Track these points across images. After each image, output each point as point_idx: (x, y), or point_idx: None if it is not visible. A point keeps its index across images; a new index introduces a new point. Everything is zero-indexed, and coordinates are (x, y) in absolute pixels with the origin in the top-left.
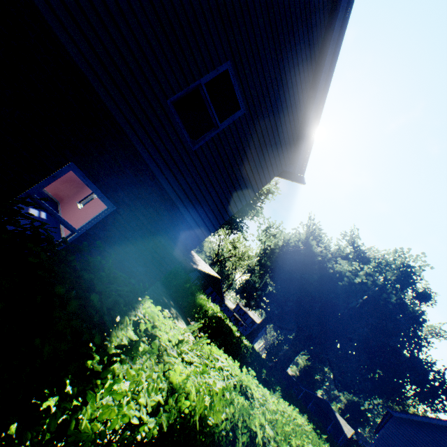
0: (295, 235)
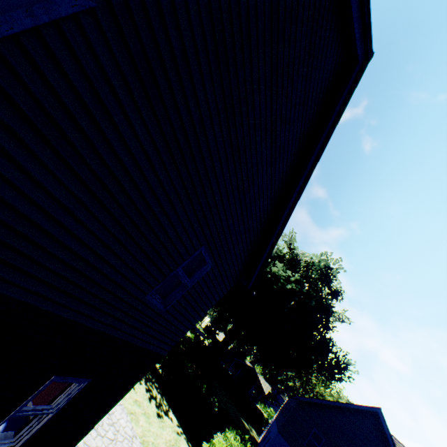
0: None
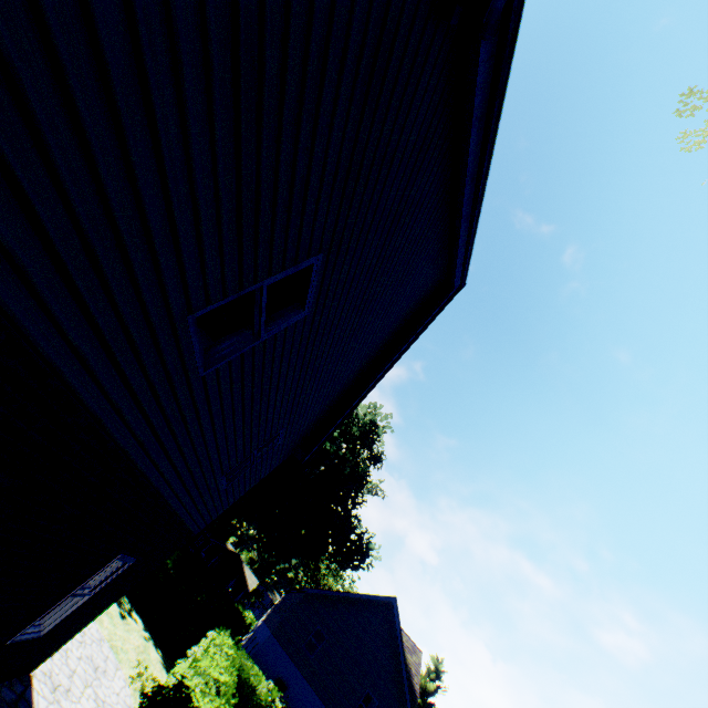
0: None
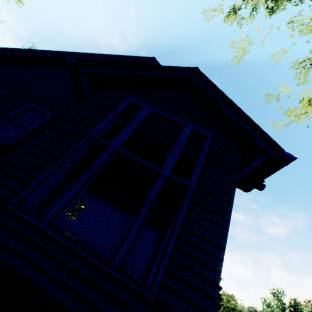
0: None
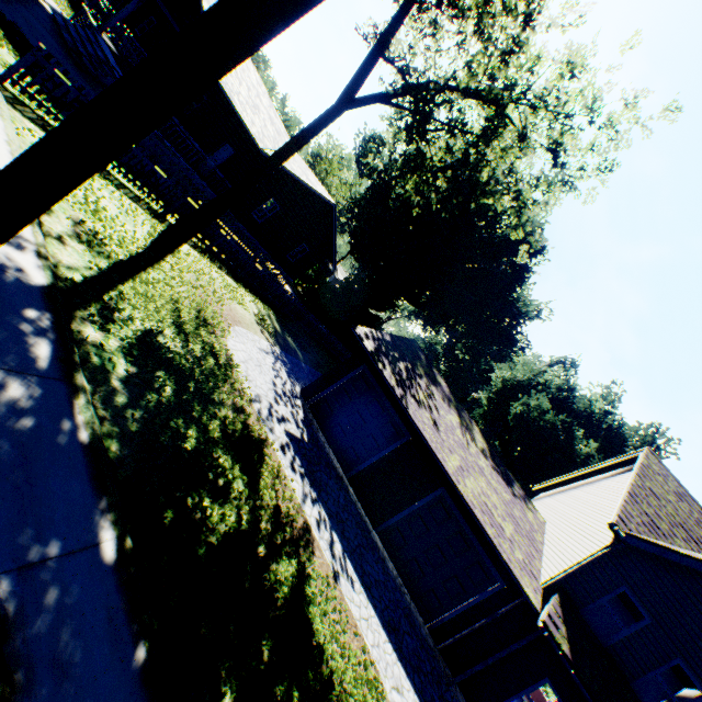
0: (546, 381)
